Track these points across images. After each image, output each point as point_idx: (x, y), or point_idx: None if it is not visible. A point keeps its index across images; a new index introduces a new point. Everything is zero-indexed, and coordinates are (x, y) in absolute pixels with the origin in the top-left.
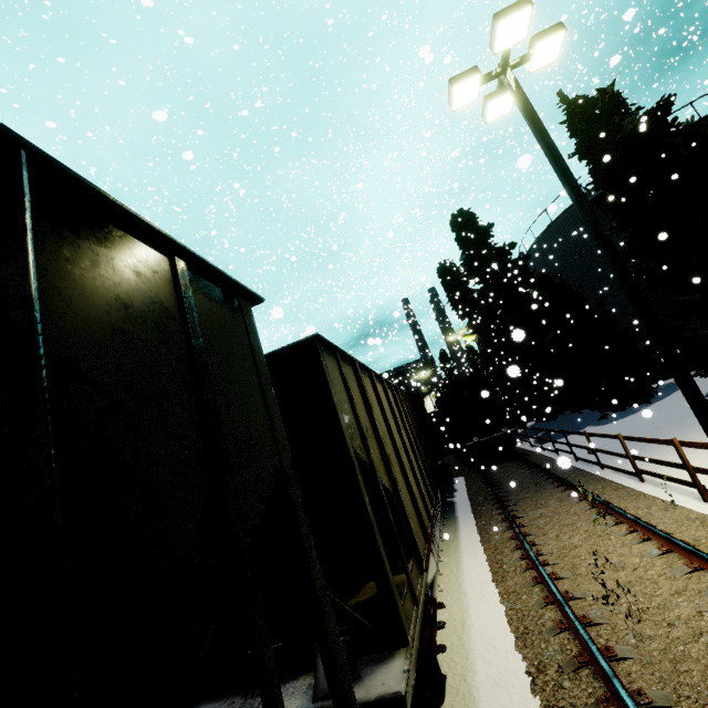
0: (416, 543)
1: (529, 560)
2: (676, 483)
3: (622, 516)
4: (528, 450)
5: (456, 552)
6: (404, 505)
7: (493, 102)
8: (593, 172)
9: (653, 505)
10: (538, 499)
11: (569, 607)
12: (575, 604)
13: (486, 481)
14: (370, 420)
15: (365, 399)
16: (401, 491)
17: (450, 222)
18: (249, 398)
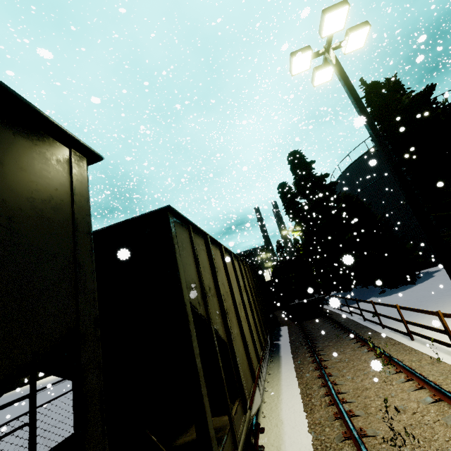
0: (242, 386)
1: (331, 397)
2: (438, 344)
3: (400, 366)
4: (331, 311)
5: (278, 384)
6: (235, 352)
7: (319, 72)
8: (382, 128)
9: (422, 359)
10: (338, 347)
11: (364, 446)
12: (368, 441)
13: (302, 331)
14: (214, 282)
15: (212, 265)
16: (234, 341)
17: (287, 158)
18: (45, 244)
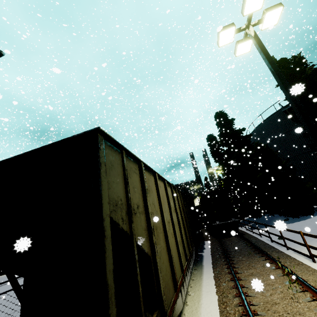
0: (162, 298)
1: (244, 307)
2: None
3: (306, 285)
4: (244, 232)
5: (199, 290)
6: (157, 265)
7: (241, 44)
8: None
9: None
10: (250, 262)
11: None
12: None
13: (221, 246)
14: (143, 201)
15: (143, 187)
16: (157, 254)
17: (214, 116)
18: None
